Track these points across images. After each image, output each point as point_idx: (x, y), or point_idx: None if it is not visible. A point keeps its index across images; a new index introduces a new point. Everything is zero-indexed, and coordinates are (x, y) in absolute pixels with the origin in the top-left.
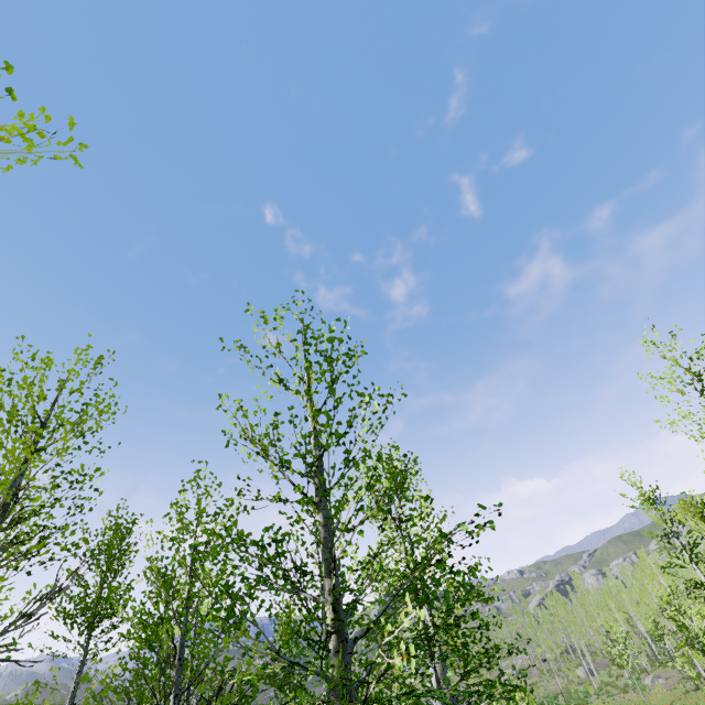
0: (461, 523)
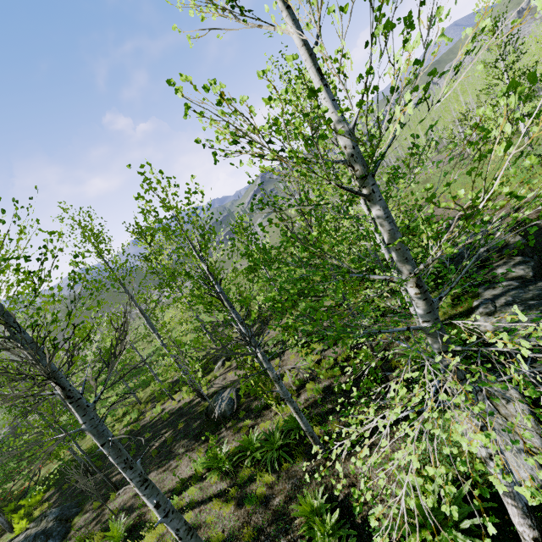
0: None
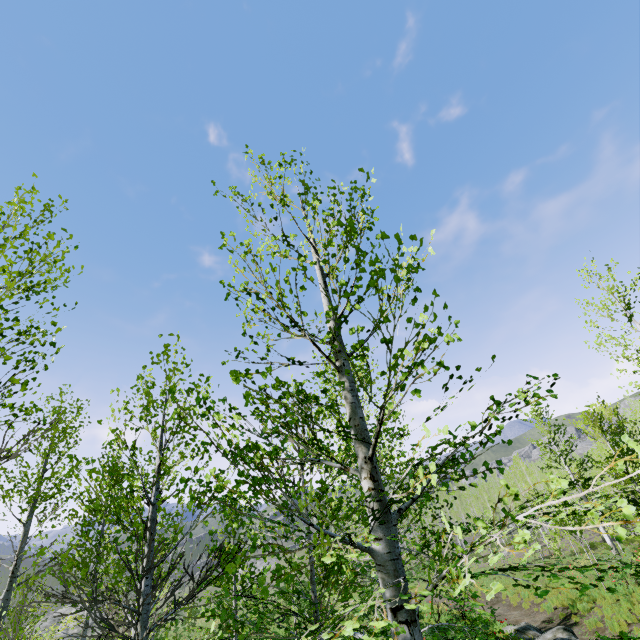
0: (517, 391)
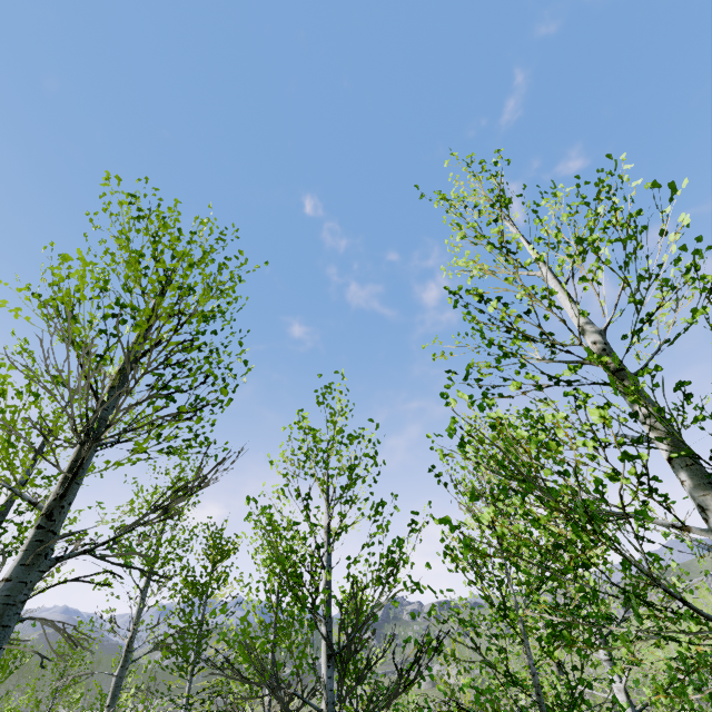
0: None
